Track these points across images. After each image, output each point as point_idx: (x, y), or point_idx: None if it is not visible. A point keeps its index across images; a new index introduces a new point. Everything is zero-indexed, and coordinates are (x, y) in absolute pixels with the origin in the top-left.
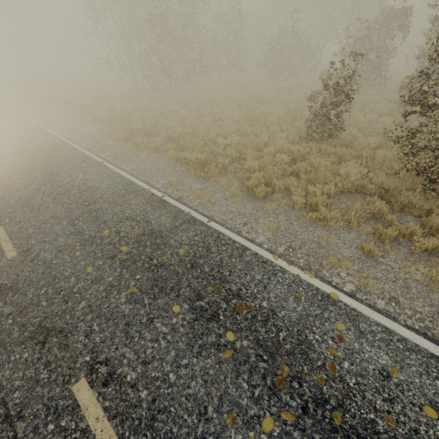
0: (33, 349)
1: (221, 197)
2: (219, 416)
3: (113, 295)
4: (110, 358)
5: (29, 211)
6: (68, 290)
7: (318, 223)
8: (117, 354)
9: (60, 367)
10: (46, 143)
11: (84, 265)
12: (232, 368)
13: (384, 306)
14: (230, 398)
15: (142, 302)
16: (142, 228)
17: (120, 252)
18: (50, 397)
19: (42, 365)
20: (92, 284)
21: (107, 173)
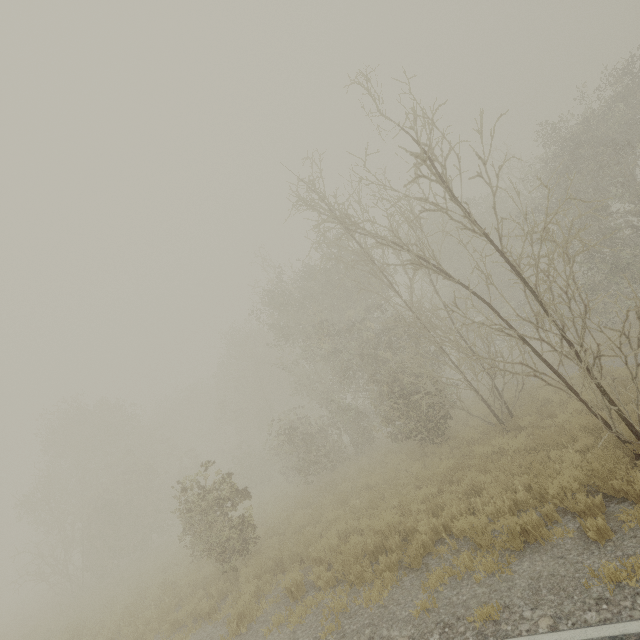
0: None
1: None
2: None
3: None
4: None
5: None
6: None
7: None
8: None
9: None
10: None
11: None
12: None
13: None
14: None
15: None
16: None
17: None
18: None
19: None
20: None
21: None
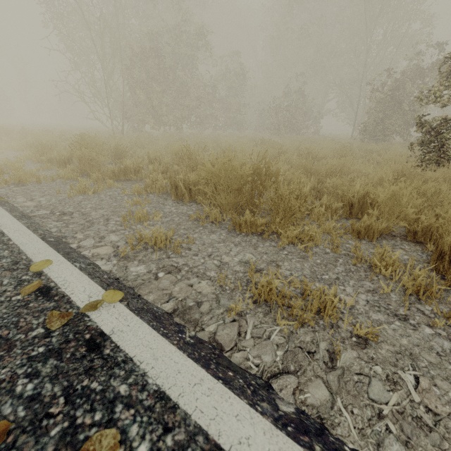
0: None
1: (367, 303)
2: None
3: None
4: None
5: None
6: None
7: None
8: None
9: None
10: None
11: None
12: None
13: None
14: None
15: None
16: None
17: None
18: None
19: None
20: None
21: None
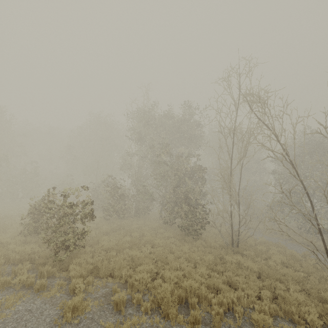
0: None
1: None
2: None
3: None
4: None
5: None
6: None
7: None
8: None
9: None
10: None
11: None
12: None
13: None
14: None
15: None
16: None
17: None
18: None
19: None
20: None
21: None
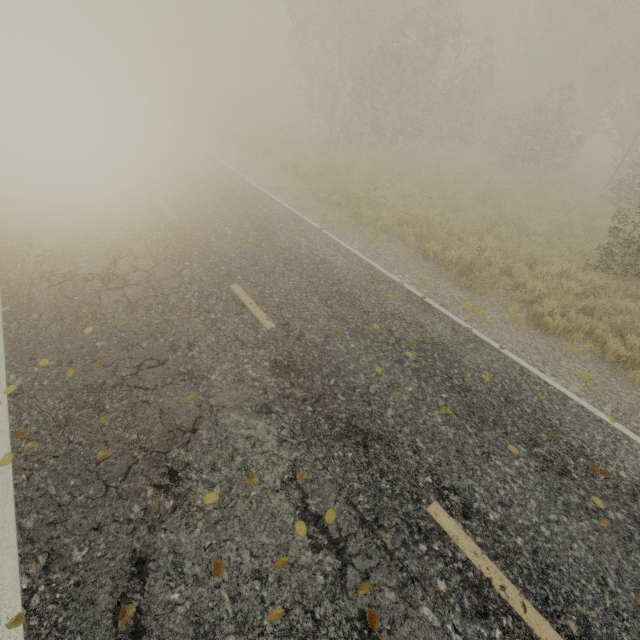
0: (355, 450)
1: (498, 318)
2: (624, 592)
3: (424, 411)
4: (457, 487)
5: (262, 273)
6: (364, 389)
7: None
8: (464, 485)
9: (399, 480)
10: (235, 183)
11: (367, 362)
12: (616, 541)
13: None
14: (629, 575)
15: (464, 429)
16: (418, 334)
17: (405, 357)
18: (405, 513)
19: (376, 472)
20: (390, 389)
21: (335, 246)
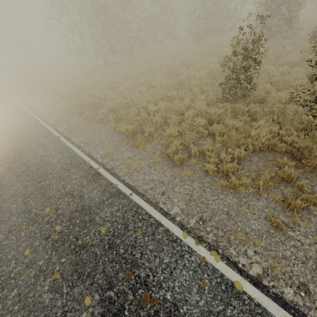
0: None
1: (146, 164)
2: None
3: (39, 282)
4: None
5: None
6: (7, 275)
7: (229, 190)
8: None
9: None
10: (24, 122)
11: (24, 247)
12: None
13: (292, 297)
14: None
15: (61, 290)
16: (76, 204)
17: (54, 231)
18: None
19: None
20: (26, 268)
21: (60, 147)
